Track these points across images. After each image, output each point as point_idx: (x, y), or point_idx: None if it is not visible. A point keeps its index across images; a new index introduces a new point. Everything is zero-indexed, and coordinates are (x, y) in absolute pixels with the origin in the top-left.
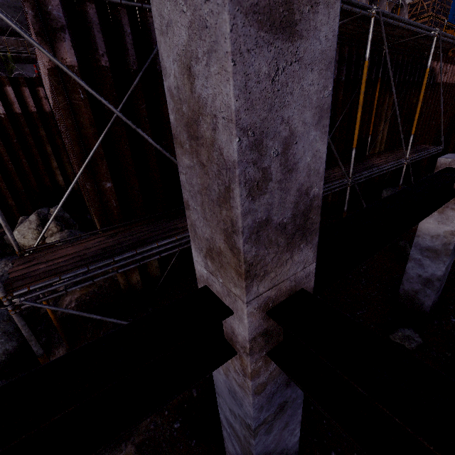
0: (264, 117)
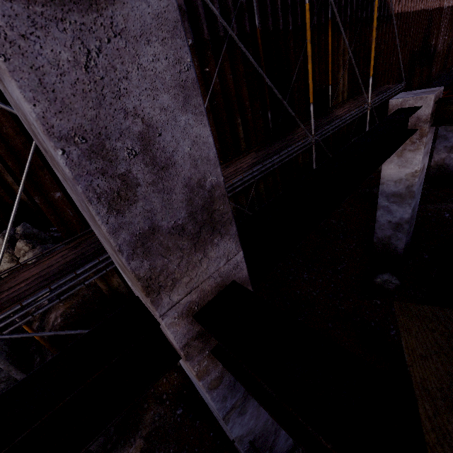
0: (94, 116)
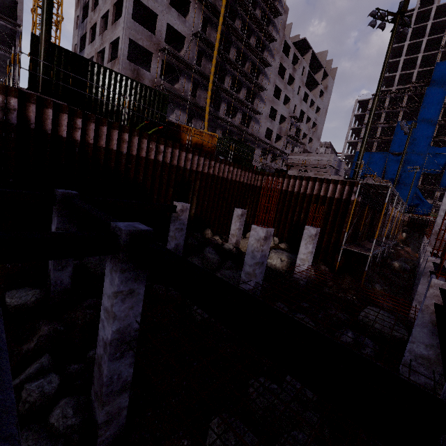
0: None
